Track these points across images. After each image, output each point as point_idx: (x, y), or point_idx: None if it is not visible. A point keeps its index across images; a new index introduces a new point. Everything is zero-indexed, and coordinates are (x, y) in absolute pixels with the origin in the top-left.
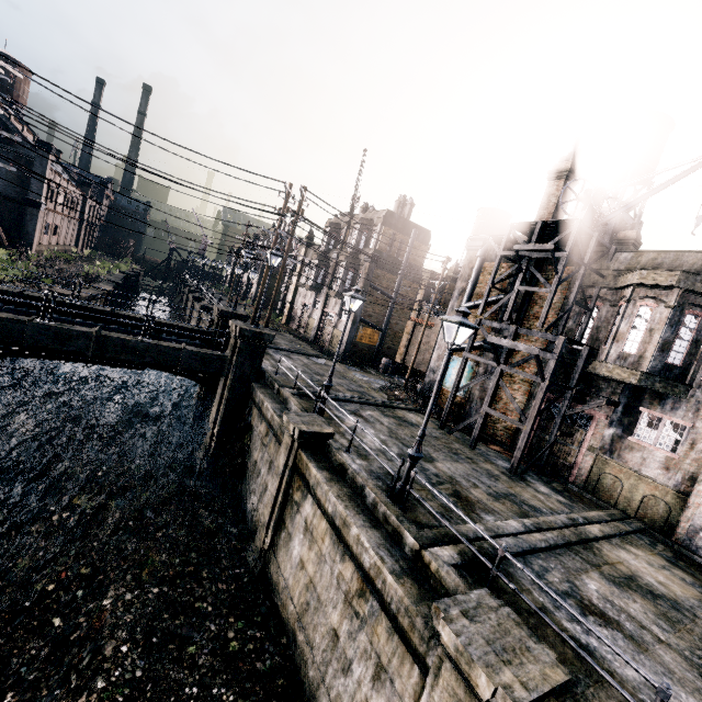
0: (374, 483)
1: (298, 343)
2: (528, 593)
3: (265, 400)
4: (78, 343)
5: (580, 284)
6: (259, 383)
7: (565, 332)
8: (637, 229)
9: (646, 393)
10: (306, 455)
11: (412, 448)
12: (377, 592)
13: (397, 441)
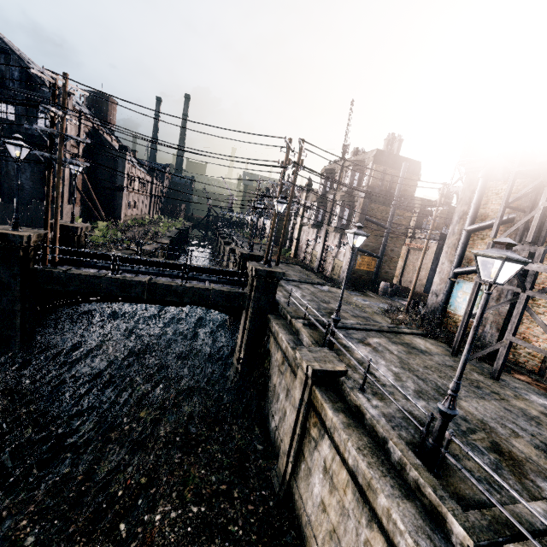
0: (396, 432)
1: (305, 273)
2: None
3: (280, 332)
4: (136, 290)
5: None
6: (274, 314)
7: None
8: None
9: None
10: (320, 394)
11: (444, 402)
12: None
13: (411, 373)
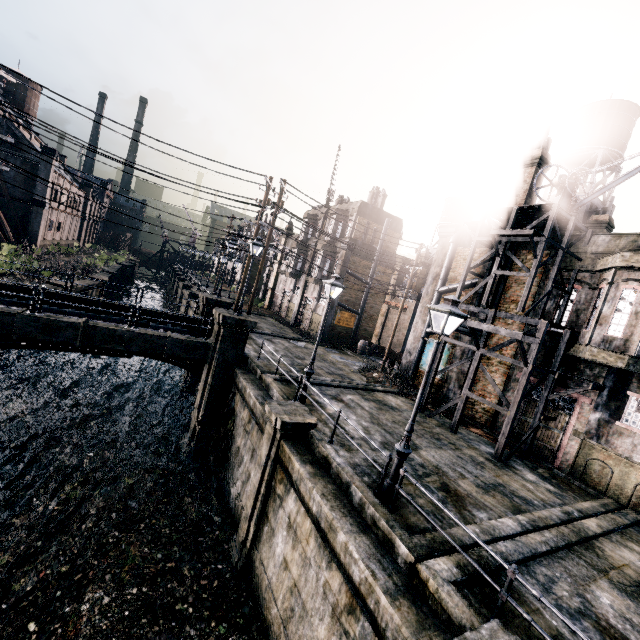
0: (360, 478)
1: (280, 327)
2: (538, 615)
3: (248, 387)
4: (66, 334)
5: (559, 268)
6: (242, 368)
7: (543, 315)
8: (609, 213)
9: (633, 376)
10: (289, 447)
11: (400, 443)
12: (369, 612)
13: (379, 427)
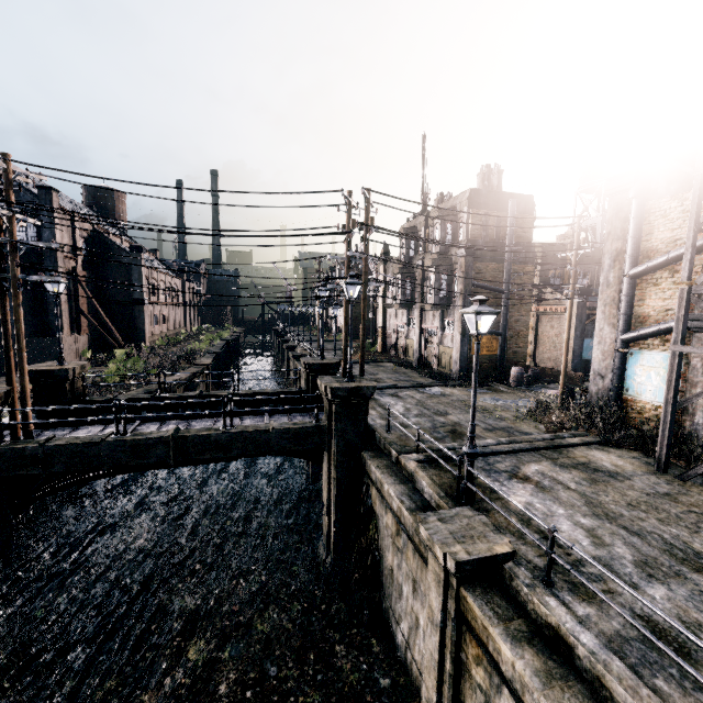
0: (647, 683)
1: (402, 372)
2: None
3: (384, 481)
4: (157, 452)
5: None
6: (370, 450)
7: None
8: None
9: None
10: (477, 604)
11: None
12: None
13: (613, 525)
